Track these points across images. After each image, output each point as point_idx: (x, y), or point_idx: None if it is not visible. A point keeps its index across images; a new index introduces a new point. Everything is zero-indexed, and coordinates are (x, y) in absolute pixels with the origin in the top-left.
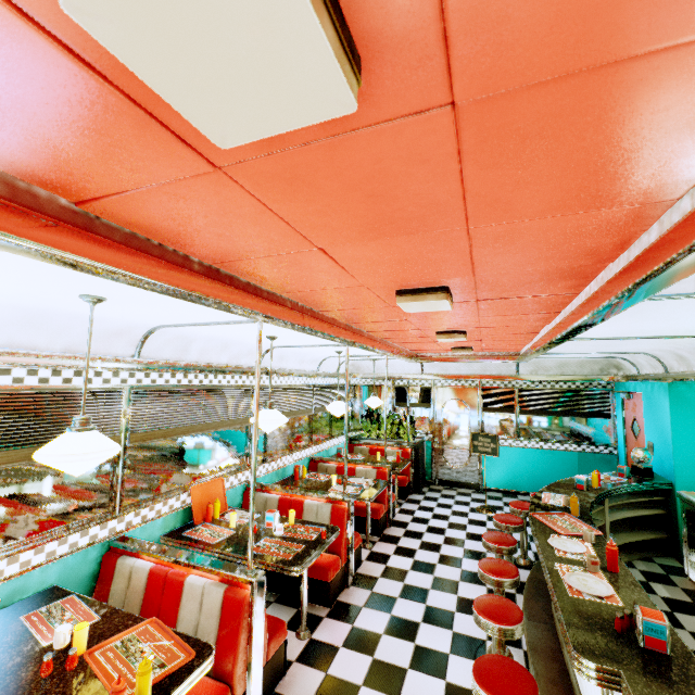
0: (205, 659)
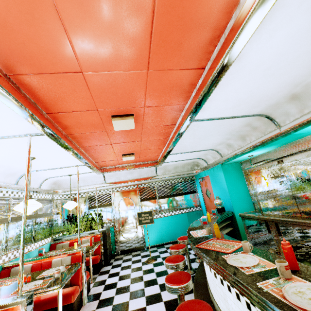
0: None
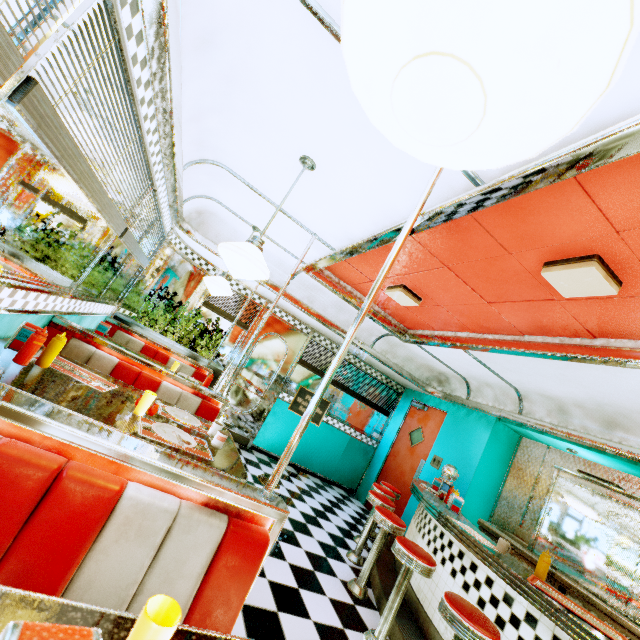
0: None
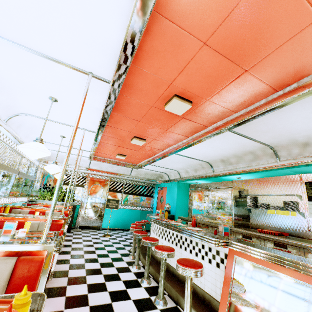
0: (43, 301)
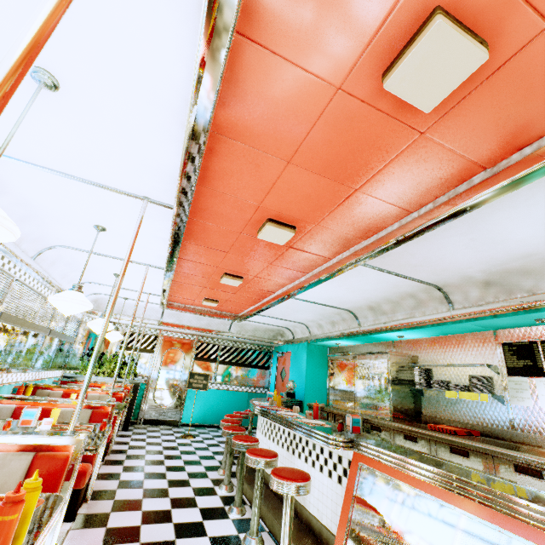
0: (60, 502)
